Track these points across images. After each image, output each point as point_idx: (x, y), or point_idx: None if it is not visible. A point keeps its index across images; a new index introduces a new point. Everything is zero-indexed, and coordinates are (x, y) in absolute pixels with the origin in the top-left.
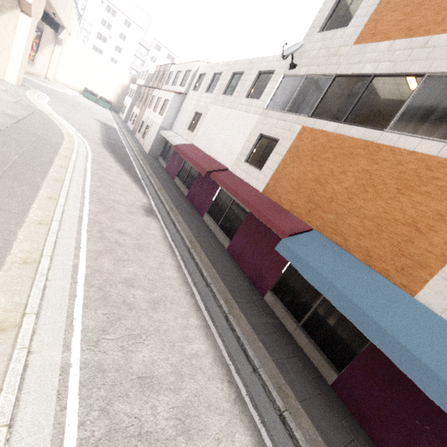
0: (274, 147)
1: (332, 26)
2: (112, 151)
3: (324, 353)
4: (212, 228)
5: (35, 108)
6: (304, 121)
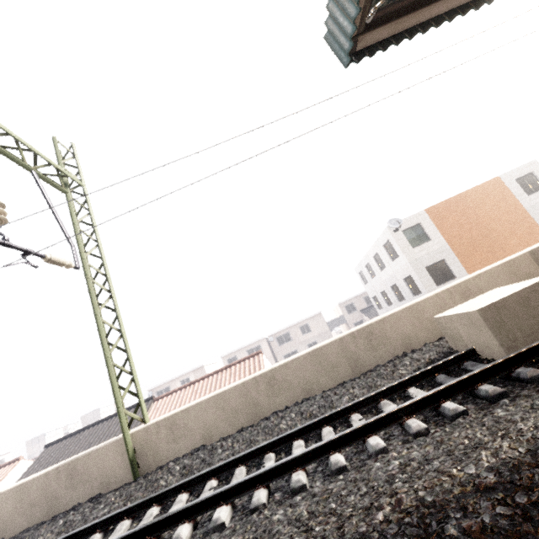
0: None
1: (438, 280)
2: None
3: None
4: None
5: None
6: None
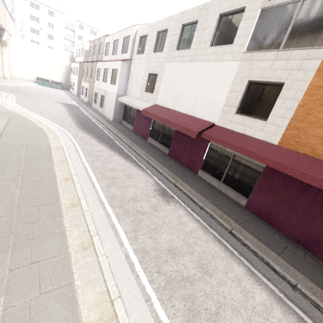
0: (276, 91)
1: None
2: (89, 131)
3: None
4: (215, 184)
5: (8, 112)
6: (322, 53)
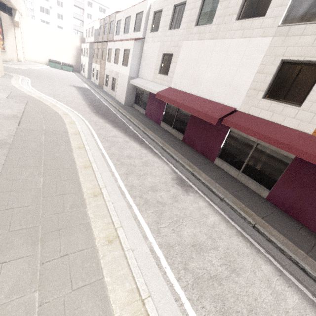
0: (315, 72)
1: None
2: (103, 116)
3: None
4: (233, 173)
5: (25, 96)
6: None
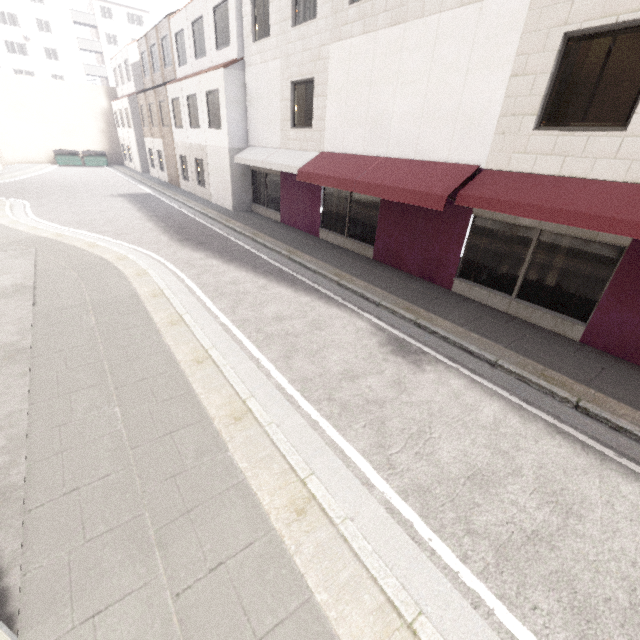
0: None
1: None
2: (198, 244)
3: None
4: (498, 304)
5: (29, 239)
6: None
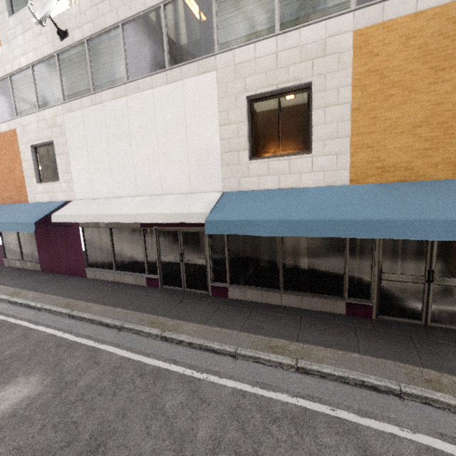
0: None
1: None
2: None
3: (35, 260)
4: None
5: None
6: None
